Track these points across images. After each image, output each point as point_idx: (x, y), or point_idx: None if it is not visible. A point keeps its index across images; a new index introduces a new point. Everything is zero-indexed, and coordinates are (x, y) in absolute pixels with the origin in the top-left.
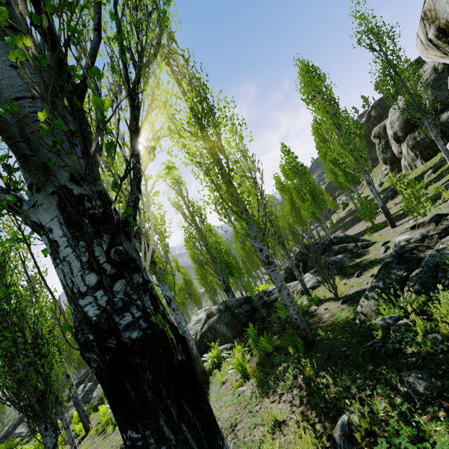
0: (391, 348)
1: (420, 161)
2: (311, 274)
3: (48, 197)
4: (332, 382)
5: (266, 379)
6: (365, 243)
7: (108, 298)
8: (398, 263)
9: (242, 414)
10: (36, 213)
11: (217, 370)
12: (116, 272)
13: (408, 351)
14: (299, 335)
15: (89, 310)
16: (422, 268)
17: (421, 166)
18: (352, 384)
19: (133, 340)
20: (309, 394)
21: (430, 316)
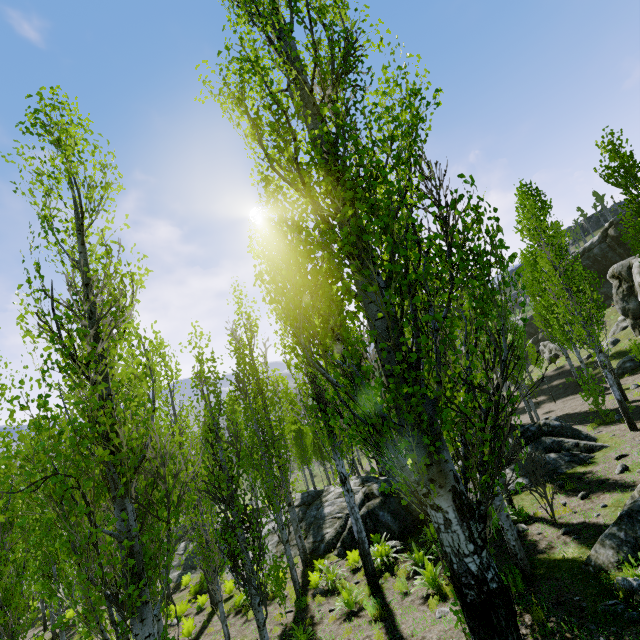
0: (635, 614)
1: None
2: (510, 471)
3: (447, 492)
4: (569, 631)
5: None
6: (590, 445)
7: (480, 560)
8: None
9: (458, 639)
10: (437, 499)
11: (398, 576)
12: (483, 545)
13: None
14: (514, 564)
15: (471, 566)
16: None
17: None
18: (593, 639)
19: (494, 589)
20: (542, 637)
21: None
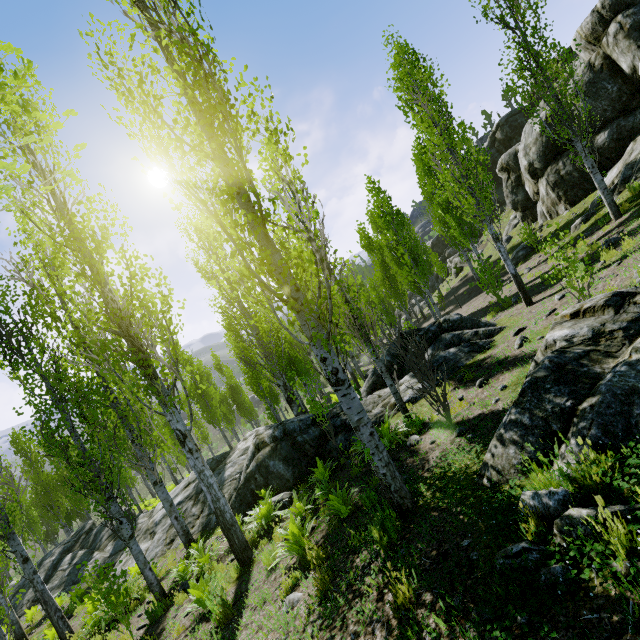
0: (561, 574)
1: (564, 206)
2: (410, 378)
3: None
4: (447, 630)
5: (335, 582)
6: (489, 330)
7: None
8: (555, 382)
9: None
10: None
11: (263, 547)
12: None
13: (597, 590)
14: (389, 500)
15: None
16: (603, 396)
17: (566, 213)
18: None
19: None
20: None
21: (635, 510)
